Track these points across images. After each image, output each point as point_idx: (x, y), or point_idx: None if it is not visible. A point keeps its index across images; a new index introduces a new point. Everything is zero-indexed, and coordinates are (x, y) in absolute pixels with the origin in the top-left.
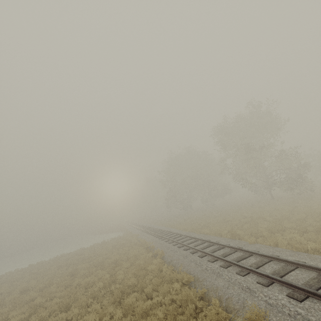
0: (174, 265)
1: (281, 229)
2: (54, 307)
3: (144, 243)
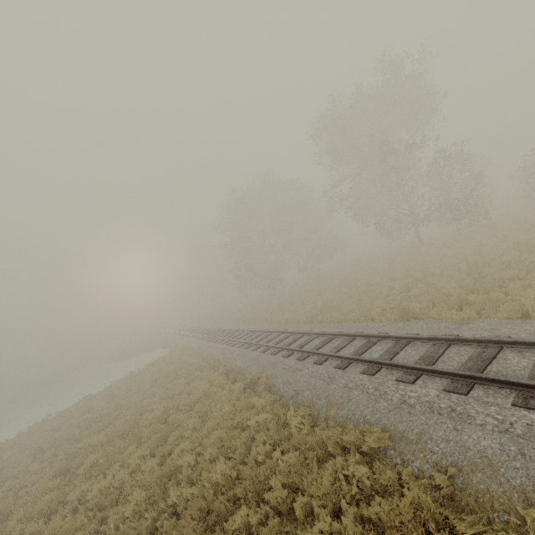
0: (309, 404)
1: (496, 284)
2: None
3: (216, 363)
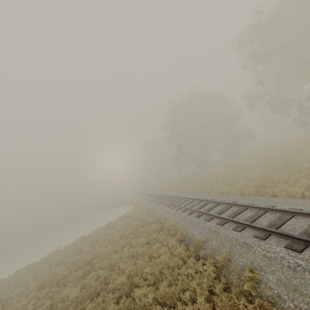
0: None
1: None
2: None
3: (172, 228)
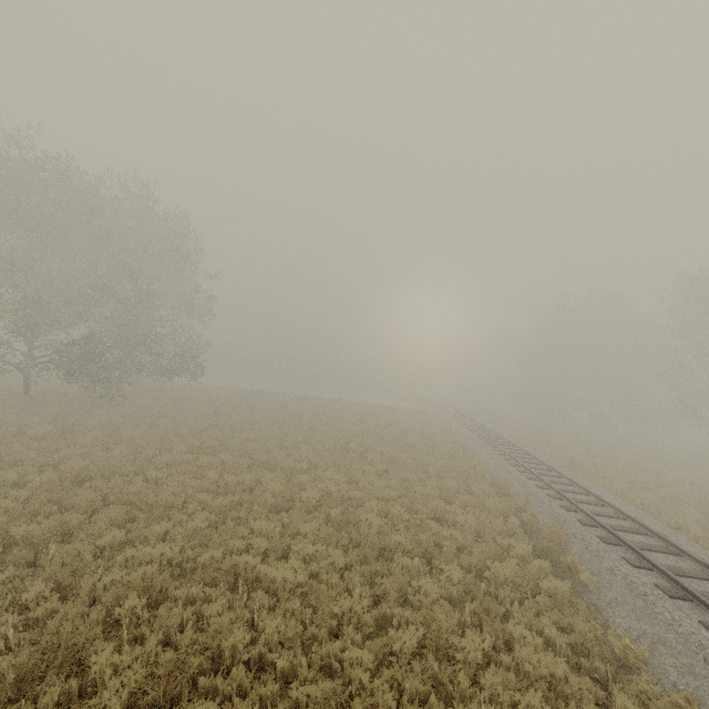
0: (471, 455)
1: (651, 487)
2: (350, 433)
3: (448, 427)
